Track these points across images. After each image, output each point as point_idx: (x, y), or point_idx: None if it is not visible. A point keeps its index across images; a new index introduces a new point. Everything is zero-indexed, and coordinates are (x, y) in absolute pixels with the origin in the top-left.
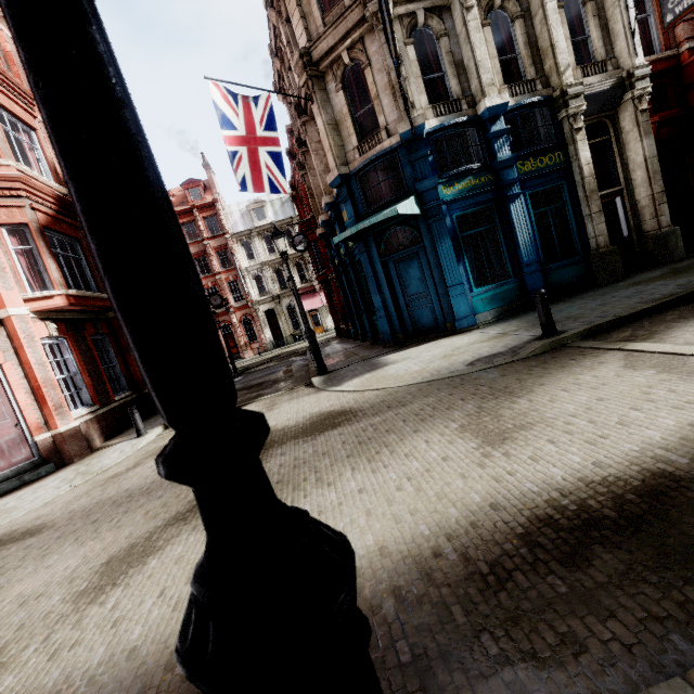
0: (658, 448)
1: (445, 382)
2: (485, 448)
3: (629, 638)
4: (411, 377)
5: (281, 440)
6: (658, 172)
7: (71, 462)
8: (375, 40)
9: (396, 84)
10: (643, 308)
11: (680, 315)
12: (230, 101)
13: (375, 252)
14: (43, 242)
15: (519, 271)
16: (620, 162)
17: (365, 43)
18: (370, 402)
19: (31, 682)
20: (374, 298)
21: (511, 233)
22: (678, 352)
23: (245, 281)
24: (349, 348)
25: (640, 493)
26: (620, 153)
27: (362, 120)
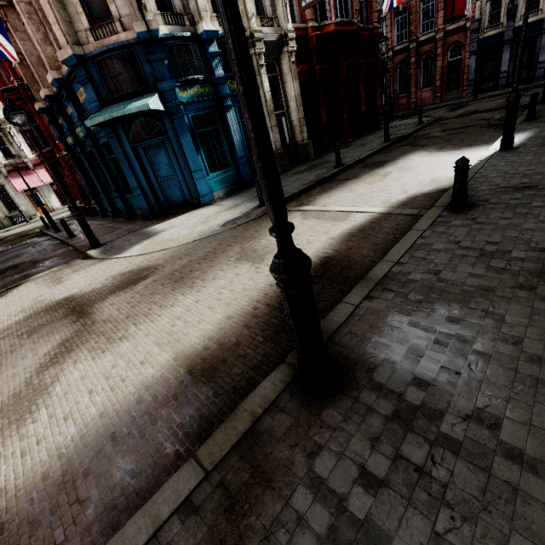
0: (323, 249)
1: (211, 238)
2: (255, 265)
3: (327, 303)
4: (185, 239)
5: (100, 297)
6: (301, 105)
7: None
8: None
9: None
10: (303, 188)
11: (318, 192)
12: None
13: (125, 138)
14: None
15: (236, 162)
16: (283, 93)
17: None
18: (162, 259)
19: (23, 468)
20: (129, 179)
21: (229, 134)
22: (321, 210)
23: None
24: (104, 224)
25: (321, 265)
26: (283, 87)
27: (90, 1)
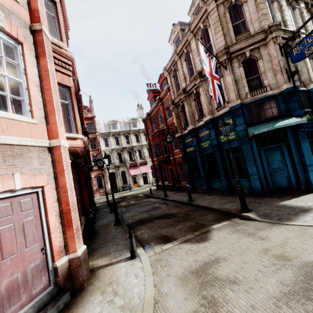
0: None
1: None
2: None
3: None
4: None
5: None
6: None
7: (81, 288)
8: (266, 49)
9: (283, 66)
10: None
11: None
12: (205, 54)
13: (254, 143)
14: (76, 101)
15: None
16: None
17: (260, 50)
18: None
19: None
20: (250, 168)
21: None
22: None
23: (102, 156)
24: (207, 196)
25: None
26: None
27: (250, 82)
